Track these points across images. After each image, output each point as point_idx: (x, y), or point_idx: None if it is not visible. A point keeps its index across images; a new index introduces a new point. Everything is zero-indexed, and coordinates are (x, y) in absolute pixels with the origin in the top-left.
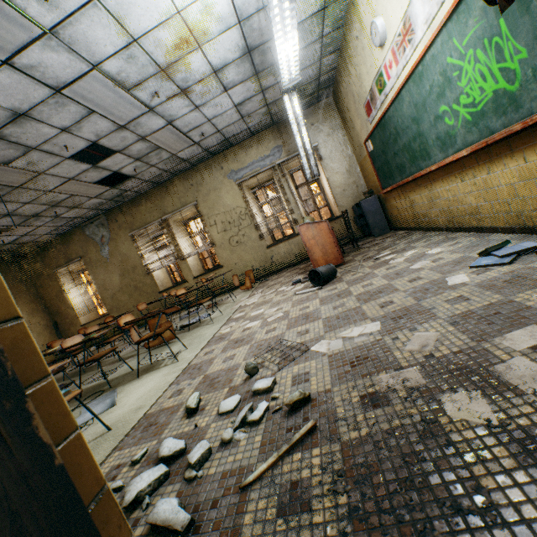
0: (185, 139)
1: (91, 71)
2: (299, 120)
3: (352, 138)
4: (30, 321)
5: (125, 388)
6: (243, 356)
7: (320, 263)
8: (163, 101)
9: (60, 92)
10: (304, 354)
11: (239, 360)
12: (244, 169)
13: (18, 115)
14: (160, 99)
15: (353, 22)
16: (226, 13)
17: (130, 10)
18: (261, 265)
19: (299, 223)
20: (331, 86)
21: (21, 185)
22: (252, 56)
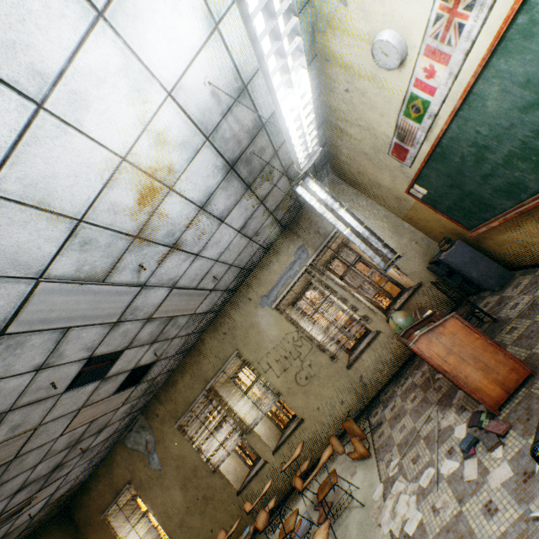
0: (197, 293)
1: (36, 287)
2: (329, 205)
3: (380, 197)
4: None
5: None
6: None
7: (489, 389)
8: (153, 269)
9: (5, 333)
10: None
11: None
12: (274, 288)
13: None
14: (149, 269)
15: (334, 78)
16: (186, 135)
17: (51, 186)
18: (352, 395)
19: (370, 318)
20: (326, 163)
21: (16, 454)
22: (236, 171)
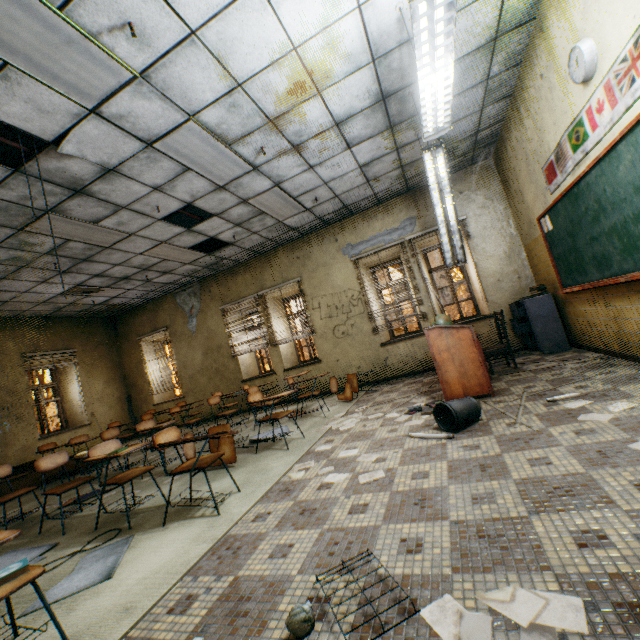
0: (294, 204)
1: (186, 122)
2: (442, 185)
3: (518, 212)
4: (104, 391)
5: (141, 540)
6: (302, 557)
7: (455, 387)
8: (270, 158)
9: (152, 146)
10: (406, 623)
11: (293, 566)
12: (364, 243)
13: (107, 170)
14: (267, 156)
15: (538, 55)
16: (356, 49)
17: (234, 47)
18: (370, 367)
19: (428, 319)
20: (492, 143)
21: (111, 245)
22: (386, 105)
